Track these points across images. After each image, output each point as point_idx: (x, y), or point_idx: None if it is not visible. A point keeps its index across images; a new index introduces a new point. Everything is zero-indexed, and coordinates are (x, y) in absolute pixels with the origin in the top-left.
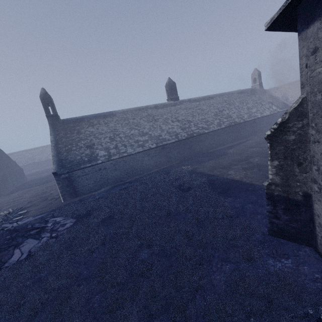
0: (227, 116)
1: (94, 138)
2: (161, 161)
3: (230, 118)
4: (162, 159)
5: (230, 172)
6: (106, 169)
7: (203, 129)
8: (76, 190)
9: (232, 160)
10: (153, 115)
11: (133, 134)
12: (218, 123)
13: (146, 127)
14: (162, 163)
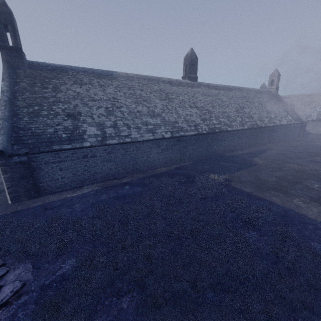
0: (249, 116)
1: (81, 104)
2: (172, 158)
3: (251, 119)
4: (174, 155)
5: (298, 203)
6: (96, 158)
7: (225, 125)
8: (39, 186)
9: (276, 178)
10: (166, 92)
11: (140, 111)
12: (240, 121)
13: (158, 105)
14: (173, 160)
